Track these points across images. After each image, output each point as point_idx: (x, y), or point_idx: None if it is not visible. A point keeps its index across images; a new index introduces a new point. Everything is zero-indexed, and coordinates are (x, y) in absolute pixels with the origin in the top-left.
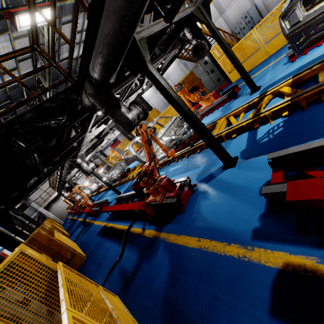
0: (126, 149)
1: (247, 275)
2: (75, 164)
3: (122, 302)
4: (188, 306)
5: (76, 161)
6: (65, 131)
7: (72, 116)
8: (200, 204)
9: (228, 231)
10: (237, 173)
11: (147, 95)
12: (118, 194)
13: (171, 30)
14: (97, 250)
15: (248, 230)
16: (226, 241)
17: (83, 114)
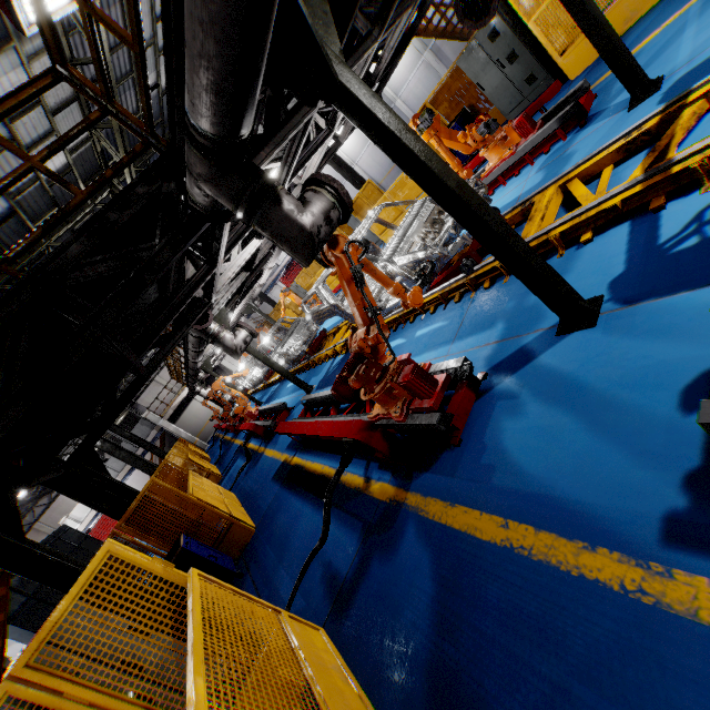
0: (311, 292)
1: (655, 646)
2: (206, 336)
3: (334, 647)
4: (487, 694)
5: (208, 330)
6: (170, 270)
7: (172, 237)
8: (502, 427)
9: (585, 509)
10: (602, 345)
11: (350, 150)
12: (307, 391)
13: None
14: (275, 516)
15: (650, 516)
16: (582, 539)
17: (198, 227)
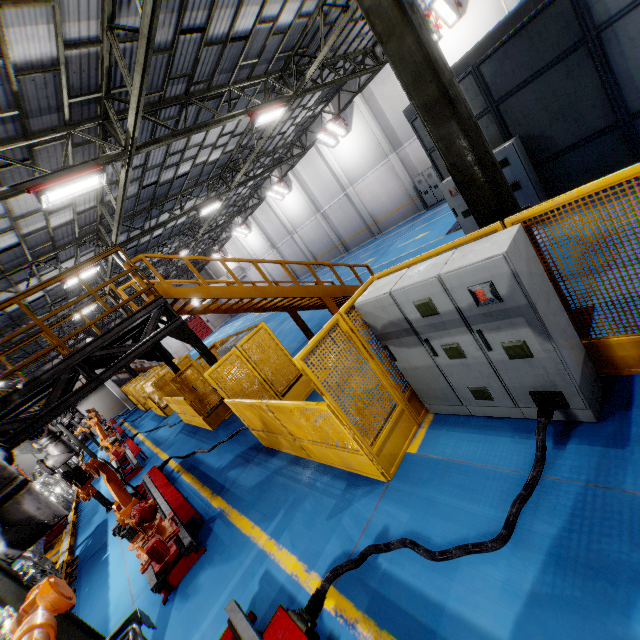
0: None
1: None
2: None
3: None
4: None
5: None
6: None
7: None
8: None
9: None
10: None
11: (256, 250)
12: None
13: (67, 356)
14: None
15: None
16: None
17: None
